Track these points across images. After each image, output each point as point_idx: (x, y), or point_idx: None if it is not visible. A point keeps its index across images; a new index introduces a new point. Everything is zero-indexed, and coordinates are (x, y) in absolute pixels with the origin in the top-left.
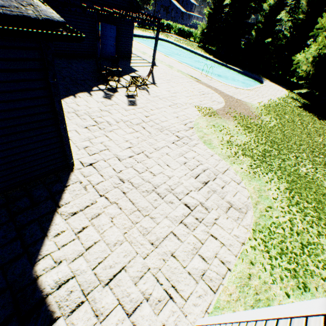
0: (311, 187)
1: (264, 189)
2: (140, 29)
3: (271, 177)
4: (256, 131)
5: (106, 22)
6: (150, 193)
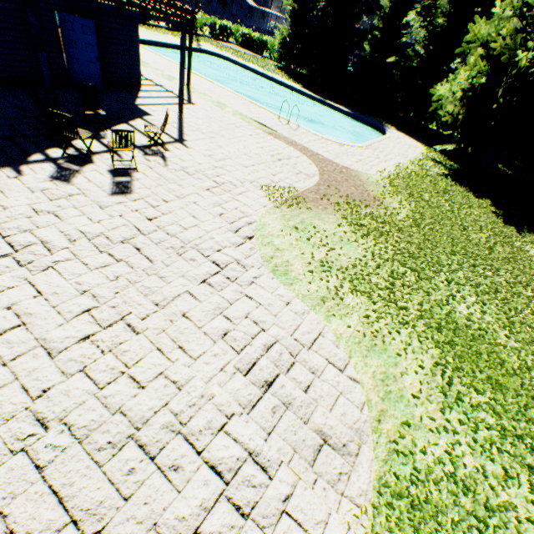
0: (480, 351)
1: (394, 373)
2: (170, 33)
3: (406, 340)
4: (376, 231)
5: (71, 11)
6: (119, 449)
